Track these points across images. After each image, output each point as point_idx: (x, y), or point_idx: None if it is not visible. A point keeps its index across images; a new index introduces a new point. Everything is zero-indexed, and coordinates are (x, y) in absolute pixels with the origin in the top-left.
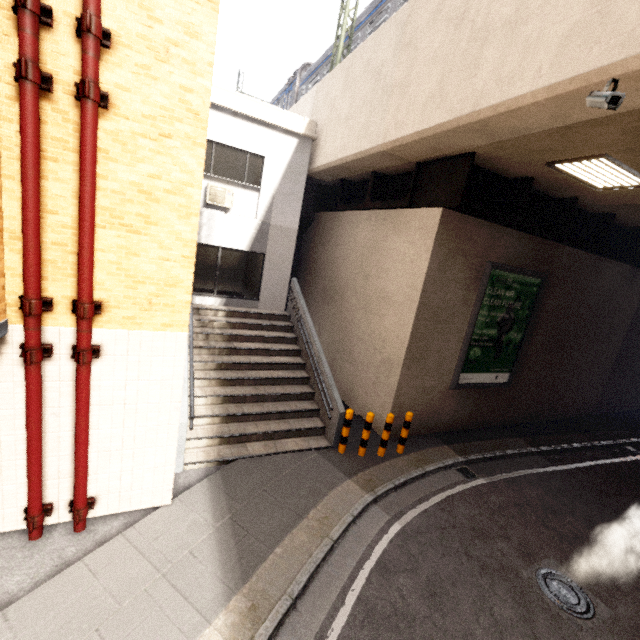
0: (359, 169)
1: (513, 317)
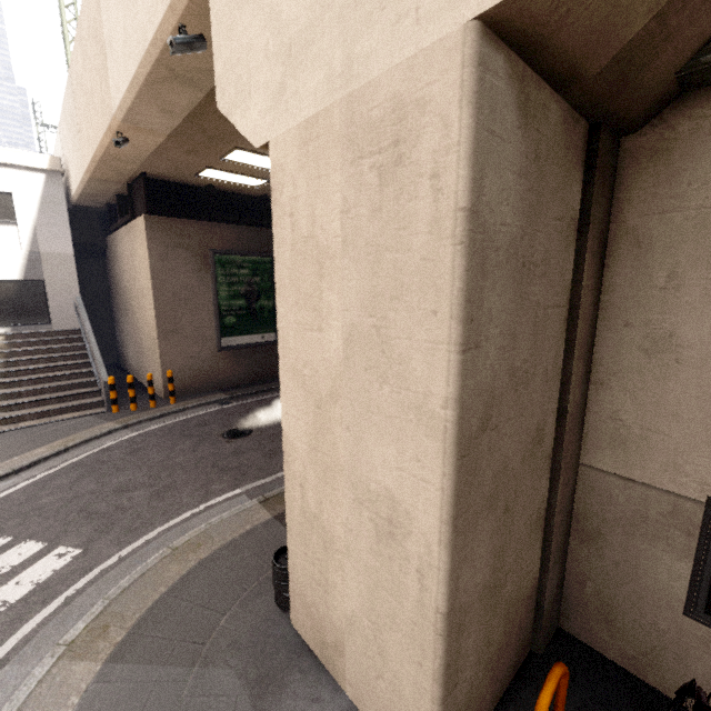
0: (103, 194)
1: (257, 289)
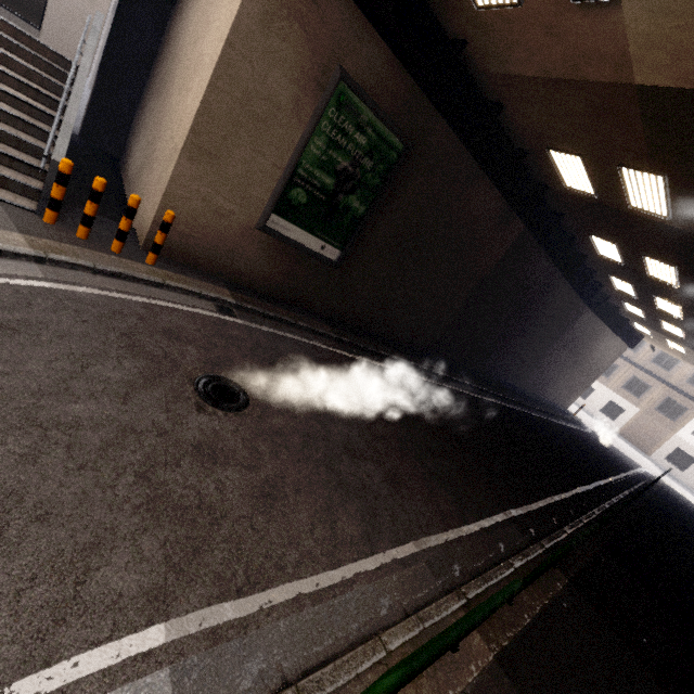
0: None
1: (359, 177)
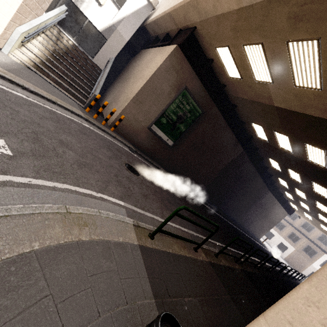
0: (163, 28)
1: (185, 119)
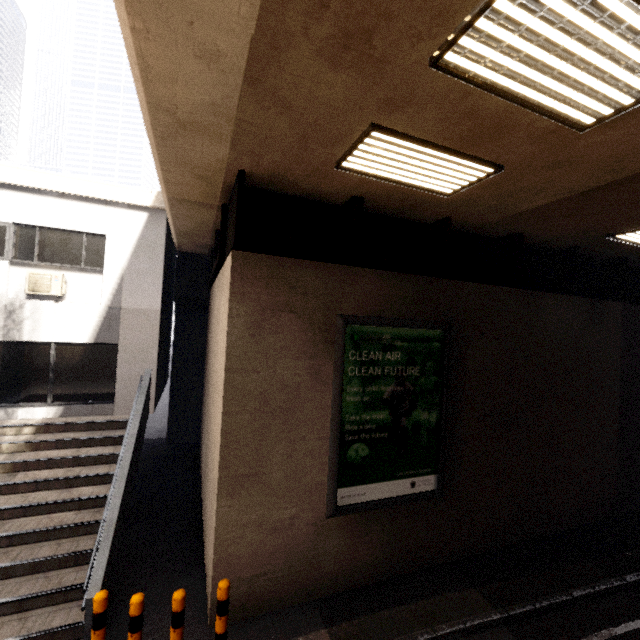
0: (200, 230)
1: (412, 388)
